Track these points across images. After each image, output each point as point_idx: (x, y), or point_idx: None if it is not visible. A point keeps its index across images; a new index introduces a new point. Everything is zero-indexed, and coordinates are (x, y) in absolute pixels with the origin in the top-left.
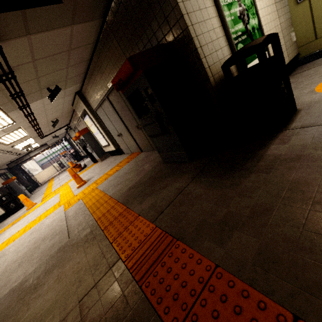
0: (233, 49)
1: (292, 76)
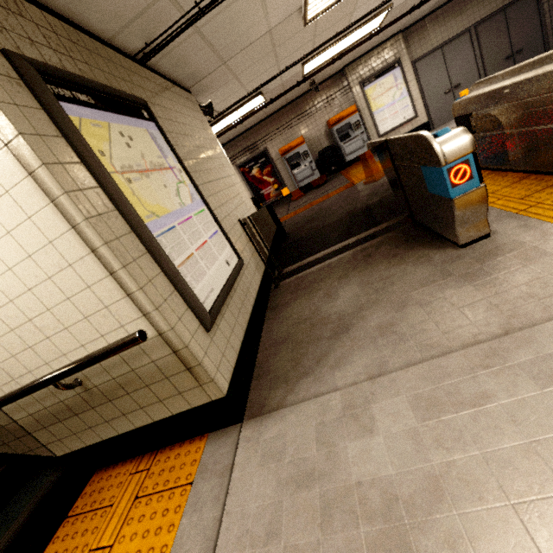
0: None
1: None
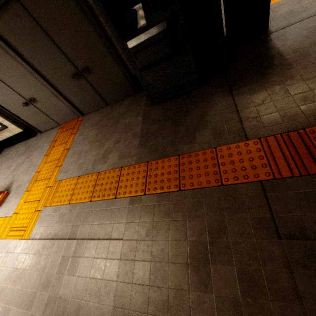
0: None
1: None
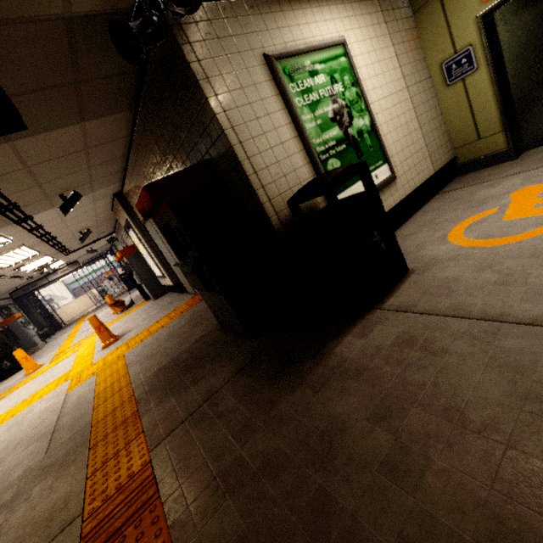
0: (317, 169)
1: (440, 195)
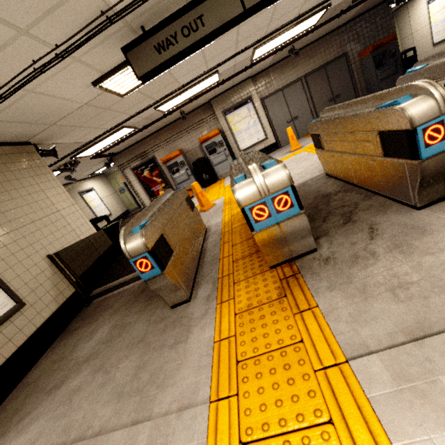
0: None
1: None
